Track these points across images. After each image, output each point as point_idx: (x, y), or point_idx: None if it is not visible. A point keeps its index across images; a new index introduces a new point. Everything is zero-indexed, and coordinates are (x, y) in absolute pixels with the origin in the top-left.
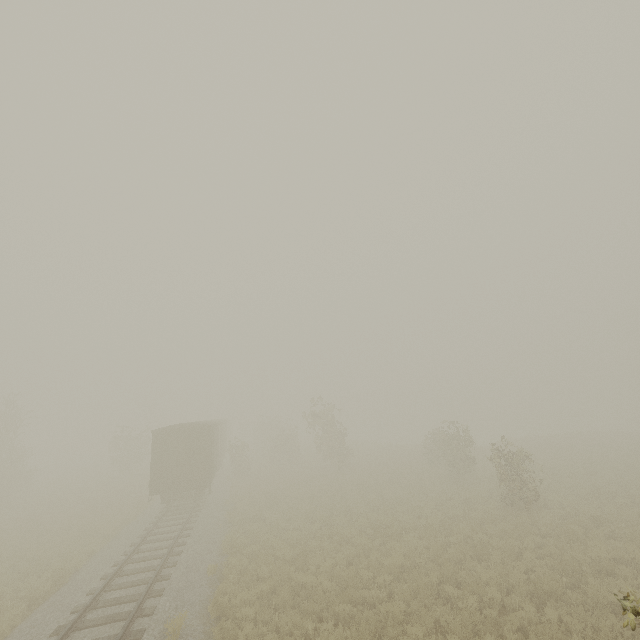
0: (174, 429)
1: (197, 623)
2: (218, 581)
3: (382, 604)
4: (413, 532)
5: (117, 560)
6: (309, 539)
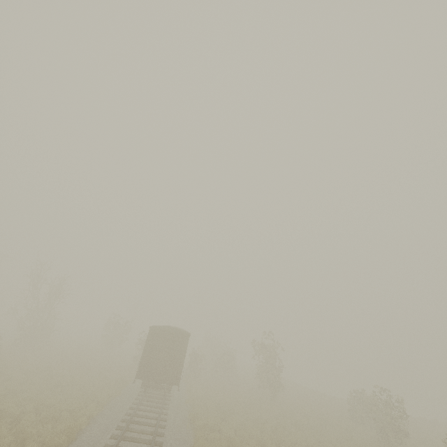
0: (165, 329)
1: None
2: None
3: None
4: None
5: (112, 432)
6: None
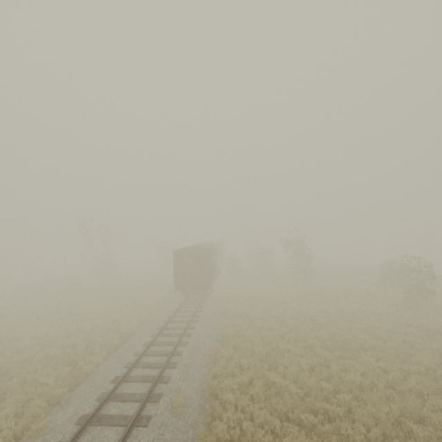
0: (186, 250)
1: (195, 397)
2: (212, 362)
3: (342, 422)
4: (370, 351)
5: (154, 332)
6: (279, 339)
